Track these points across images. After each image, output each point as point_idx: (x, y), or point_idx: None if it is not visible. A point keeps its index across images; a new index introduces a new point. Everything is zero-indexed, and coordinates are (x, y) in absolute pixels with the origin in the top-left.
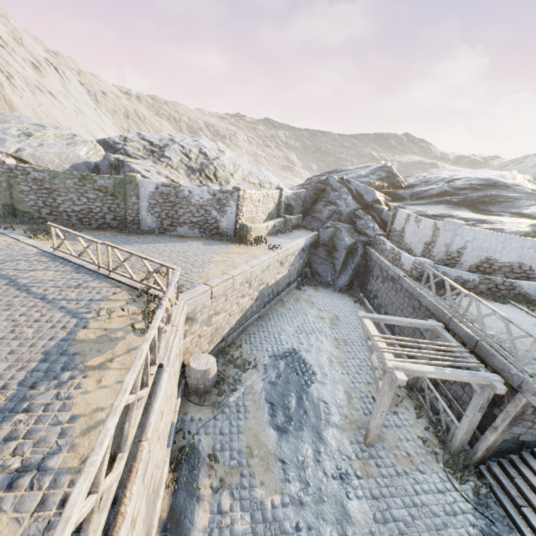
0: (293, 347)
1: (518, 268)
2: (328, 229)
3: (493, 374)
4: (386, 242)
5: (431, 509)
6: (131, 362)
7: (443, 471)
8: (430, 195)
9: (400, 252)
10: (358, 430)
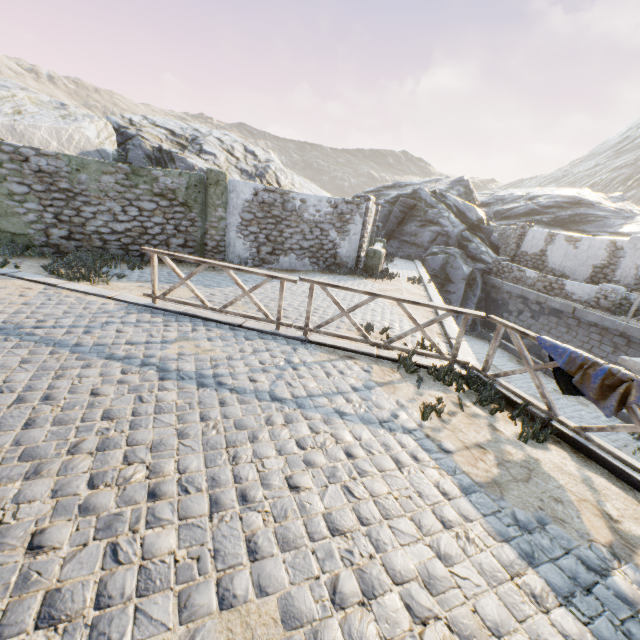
0: None
1: None
2: (439, 255)
3: None
4: (525, 268)
5: None
6: (637, 511)
7: None
8: (516, 214)
9: (561, 279)
10: None
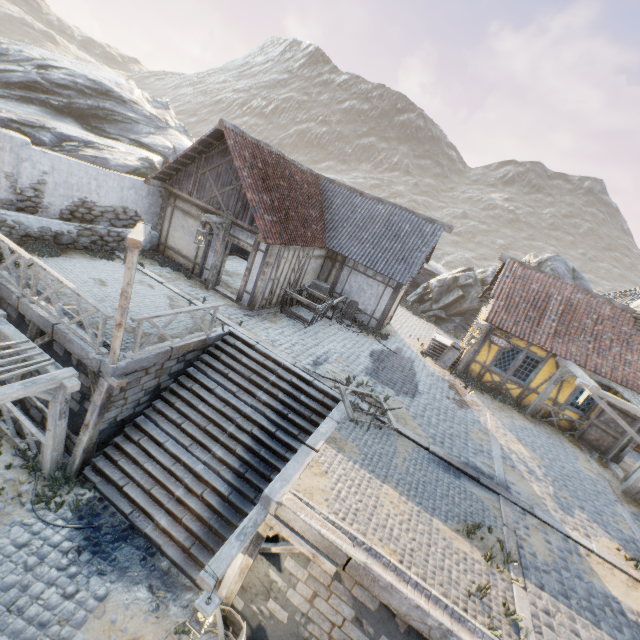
0: None
1: (125, 214)
2: None
3: (66, 370)
4: None
5: (4, 585)
6: None
7: (32, 512)
8: (9, 82)
9: None
10: None
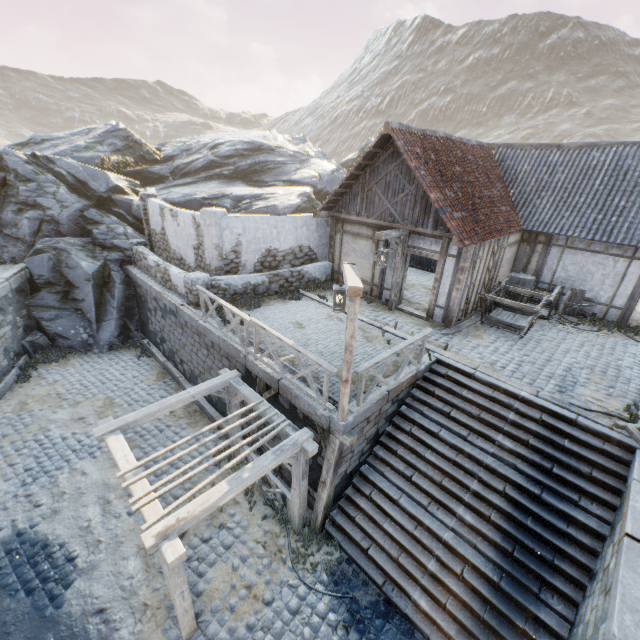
0: (16, 530)
1: (300, 252)
2: (41, 254)
3: (302, 431)
4: (147, 255)
5: None
6: None
7: (293, 571)
8: (196, 169)
9: (168, 268)
10: (169, 619)
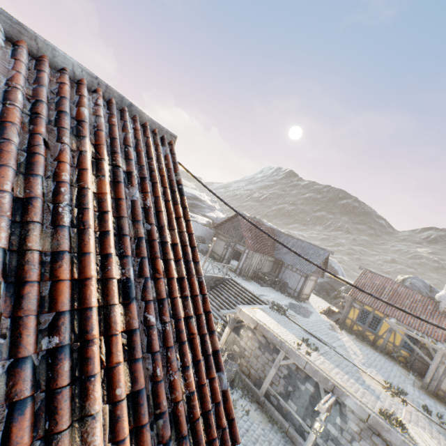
0: None
1: (201, 238)
2: None
3: None
4: None
5: None
6: None
7: None
8: None
9: None
10: None
